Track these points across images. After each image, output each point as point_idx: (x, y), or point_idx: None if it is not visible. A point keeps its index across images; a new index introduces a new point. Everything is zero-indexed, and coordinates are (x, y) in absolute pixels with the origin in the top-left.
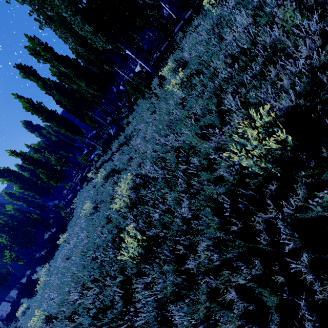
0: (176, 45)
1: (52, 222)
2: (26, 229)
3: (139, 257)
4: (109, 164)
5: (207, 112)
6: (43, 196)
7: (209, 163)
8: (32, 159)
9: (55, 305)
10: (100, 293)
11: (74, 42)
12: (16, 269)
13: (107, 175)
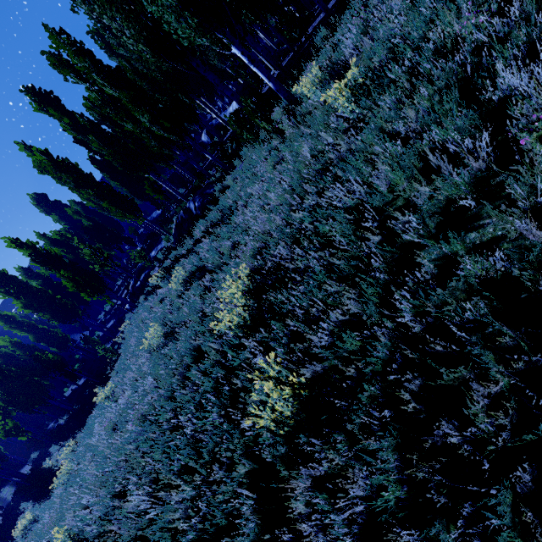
0: (313, 52)
1: (77, 368)
2: (32, 380)
3: (292, 420)
4: (191, 259)
5: (435, 121)
6: (65, 320)
7: (442, 223)
8: (48, 254)
9: (93, 520)
10: (196, 497)
11: (133, 38)
12: (13, 449)
13: (188, 278)
